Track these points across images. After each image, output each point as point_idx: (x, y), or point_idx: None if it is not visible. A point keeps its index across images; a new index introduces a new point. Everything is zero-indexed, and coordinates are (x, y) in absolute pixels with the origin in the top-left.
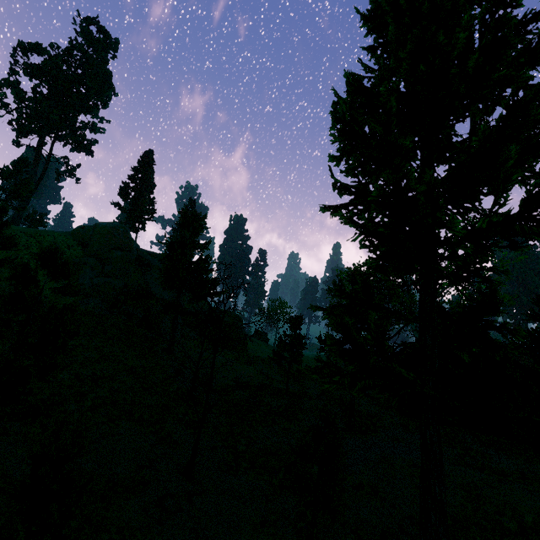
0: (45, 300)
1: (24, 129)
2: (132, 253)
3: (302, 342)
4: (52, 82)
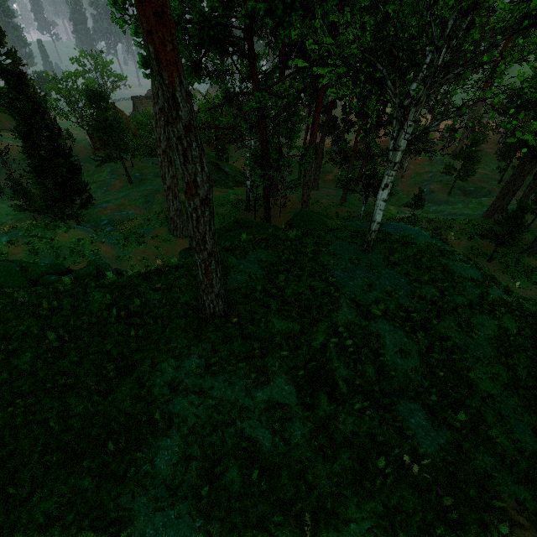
0: None
1: None
2: None
3: None
4: None
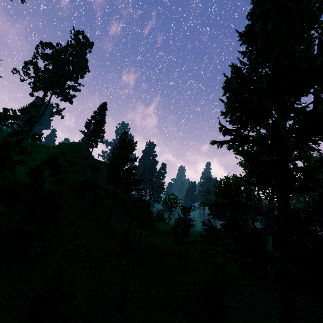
0: (45, 188)
1: (37, 87)
2: (89, 160)
3: (190, 223)
4: (55, 63)
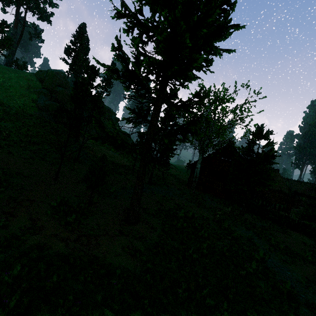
0: None
1: (6, 0)
2: (68, 90)
3: None
4: None
